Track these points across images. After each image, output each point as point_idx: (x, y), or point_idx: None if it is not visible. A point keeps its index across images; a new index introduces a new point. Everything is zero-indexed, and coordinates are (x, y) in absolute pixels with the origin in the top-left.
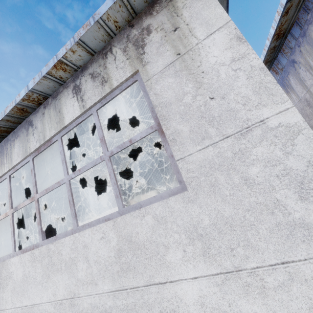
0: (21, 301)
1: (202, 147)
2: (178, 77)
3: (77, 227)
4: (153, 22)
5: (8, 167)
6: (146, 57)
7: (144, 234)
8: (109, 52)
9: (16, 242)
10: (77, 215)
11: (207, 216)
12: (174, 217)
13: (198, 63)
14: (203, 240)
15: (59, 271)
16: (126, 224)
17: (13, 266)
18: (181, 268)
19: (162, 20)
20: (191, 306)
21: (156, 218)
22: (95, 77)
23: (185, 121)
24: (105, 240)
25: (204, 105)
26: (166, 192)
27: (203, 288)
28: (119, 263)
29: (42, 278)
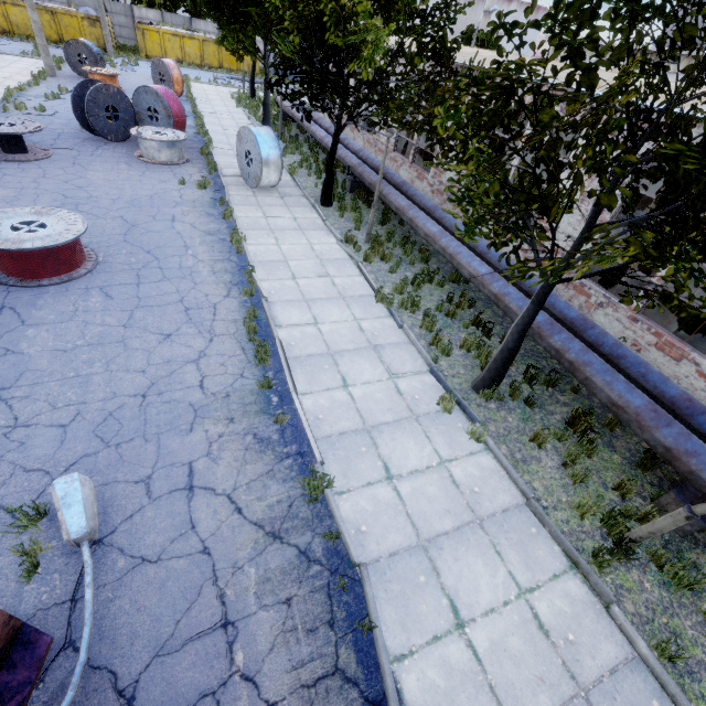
0: None
1: None
2: None
3: None
4: None
5: None
6: None
7: None
8: None
9: None
10: None
11: None
12: None
13: None
14: None
15: None
16: None
17: None
18: None
19: None
20: None
21: None
22: None
23: None
24: None
25: None
26: None
27: None
28: None
29: None
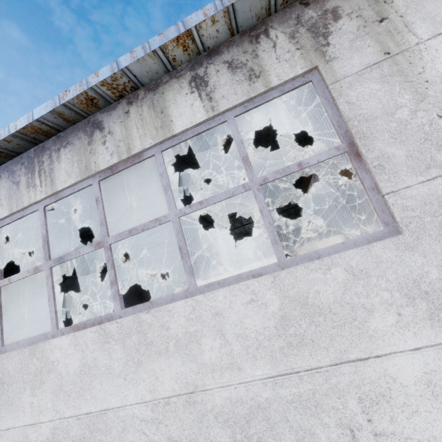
0: (77, 407)
1: (427, 178)
2: (387, 84)
3: (196, 287)
4: (344, 4)
5: (44, 193)
6: (332, 51)
7: (329, 294)
8: (264, 35)
9: (58, 314)
10: (193, 270)
11: (434, 268)
12: (382, 269)
13: (420, 69)
14: (429, 299)
15: (164, 354)
16: (297, 281)
17: (58, 352)
18: (393, 338)
19: (359, 5)
20: (411, 387)
21: (351, 271)
22: (235, 68)
23: (399, 142)
24: (258, 304)
25: (429, 124)
26: (362, 237)
27: (430, 361)
28: (284, 336)
29: (125, 366)
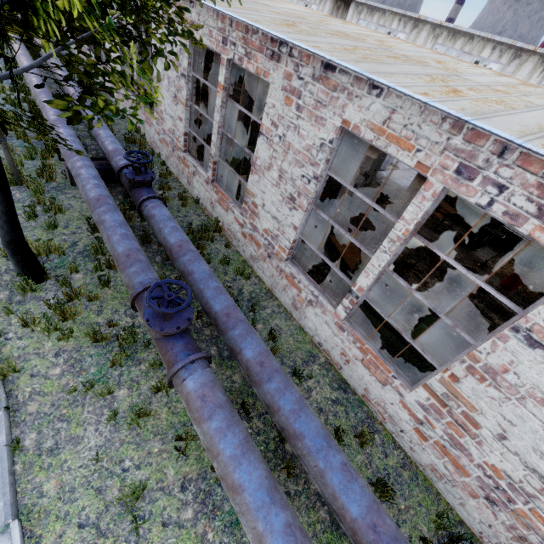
0: None
1: None
2: None
3: None
4: None
5: None
6: (321, 4)
7: None
8: None
9: None
10: None
11: None
12: None
13: None
14: None
15: None
16: None
17: None
18: None
19: None
20: None
21: None
22: None
23: None
24: None
25: None
26: None
27: None
28: None
29: None
